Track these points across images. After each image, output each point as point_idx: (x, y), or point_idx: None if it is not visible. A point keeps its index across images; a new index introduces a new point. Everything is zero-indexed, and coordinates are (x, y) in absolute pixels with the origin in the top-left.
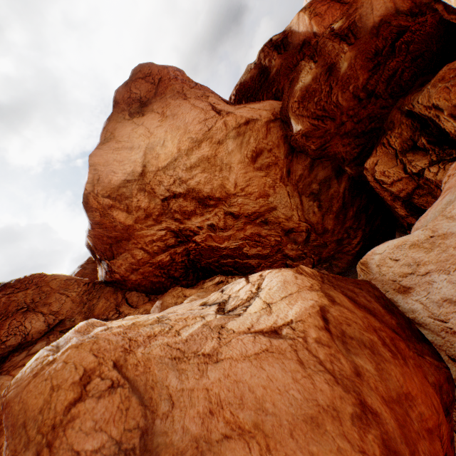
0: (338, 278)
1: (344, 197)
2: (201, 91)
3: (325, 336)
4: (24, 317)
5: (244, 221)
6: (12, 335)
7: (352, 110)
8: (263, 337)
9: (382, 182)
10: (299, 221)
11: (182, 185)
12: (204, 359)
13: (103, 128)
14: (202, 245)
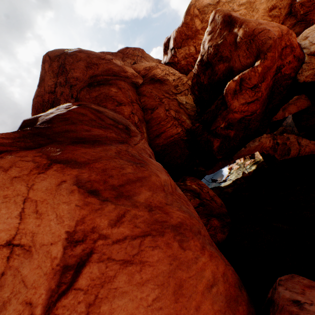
0: None
1: None
2: None
3: None
4: (141, 58)
5: None
6: (138, 61)
7: None
8: None
9: None
10: None
11: None
12: None
13: None
14: None
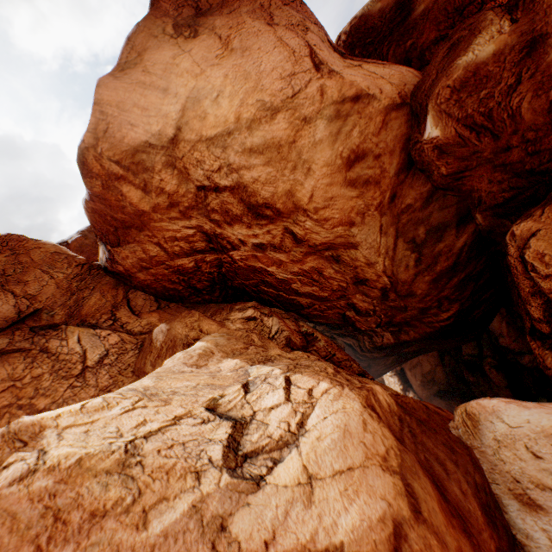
0: (425, 428)
1: (457, 255)
2: (299, 15)
3: None
4: None
5: (306, 249)
6: None
7: (535, 130)
8: None
9: (532, 268)
10: (383, 272)
11: (231, 176)
12: None
13: (128, 39)
14: (241, 262)
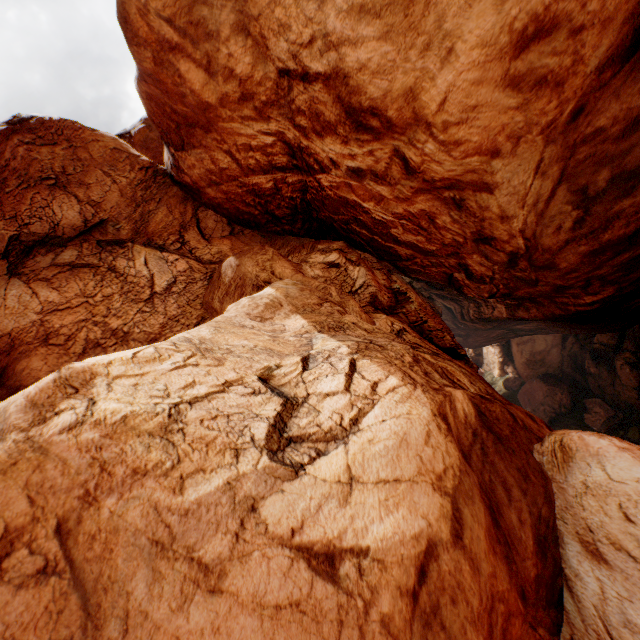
0: (502, 449)
1: None
2: None
3: (402, 615)
4: (51, 195)
5: (418, 185)
6: (36, 218)
7: None
8: (306, 568)
9: None
10: (519, 232)
11: (327, 55)
12: (197, 573)
13: None
14: (330, 191)
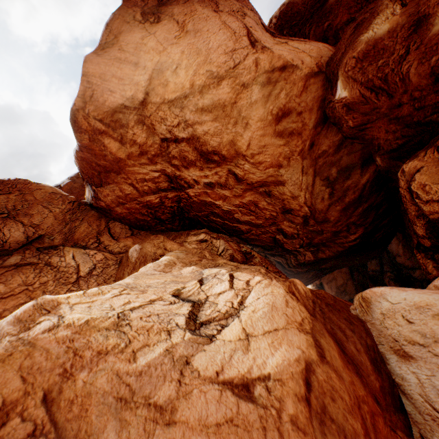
0: (332, 308)
1: (361, 190)
2: (238, 4)
3: (303, 414)
4: (4, 223)
5: (245, 187)
6: None
7: (420, 90)
8: (232, 395)
9: (416, 196)
10: (304, 203)
11: (187, 130)
12: (155, 414)
13: (106, 25)
14: (195, 198)
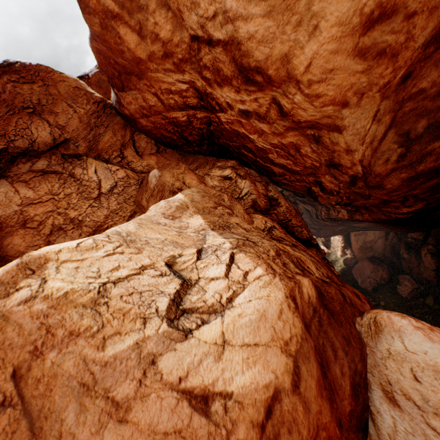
0: (333, 321)
1: None
2: None
3: None
4: (30, 120)
5: (289, 124)
6: (19, 136)
7: None
8: (188, 406)
9: None
10: (359, 162)
11: (226, 27)
12: (111, 408)
13: None
14: (226, 125)
